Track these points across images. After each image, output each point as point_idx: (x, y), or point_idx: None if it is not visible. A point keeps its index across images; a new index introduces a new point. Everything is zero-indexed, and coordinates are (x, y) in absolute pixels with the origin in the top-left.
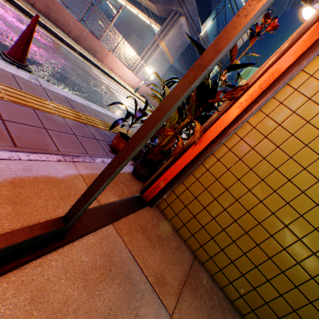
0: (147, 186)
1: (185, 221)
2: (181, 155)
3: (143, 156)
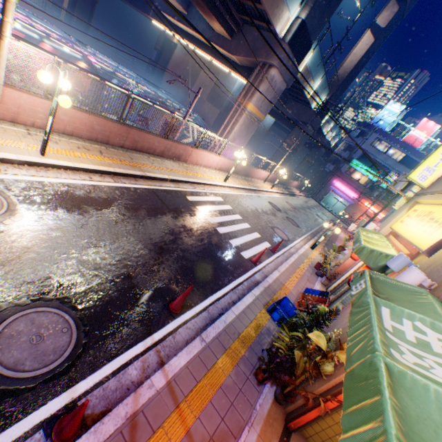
0: (289, 418)
1: (317, 441)
2: (311, 407)
3: (281, 385)
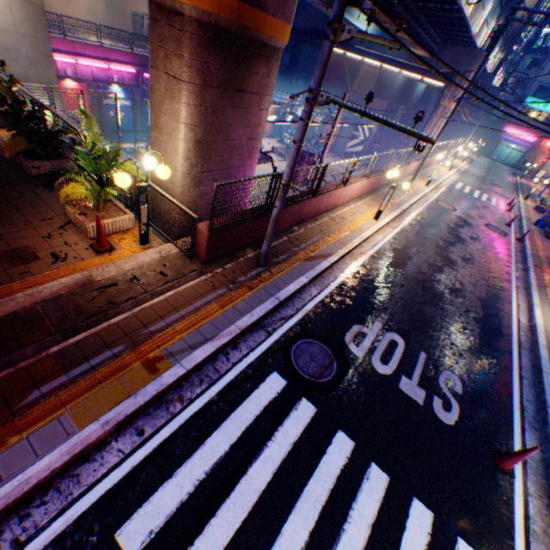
0: None
1: None
2: None
3: None
